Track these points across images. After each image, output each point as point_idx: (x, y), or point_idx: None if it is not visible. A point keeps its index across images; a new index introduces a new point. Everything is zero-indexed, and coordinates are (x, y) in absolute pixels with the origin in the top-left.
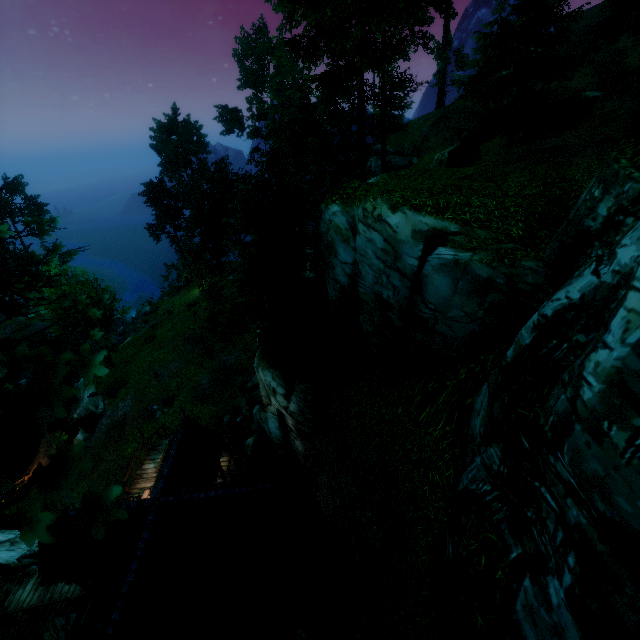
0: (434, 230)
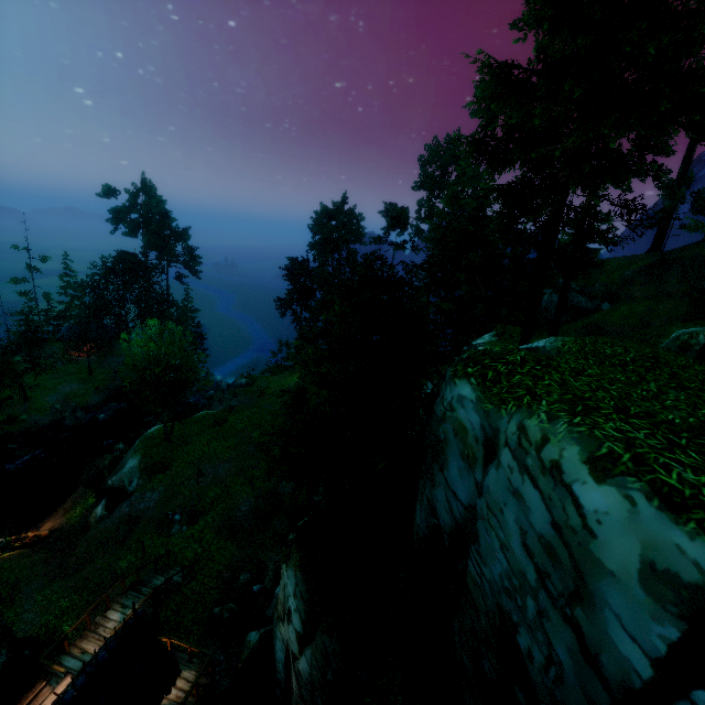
0: None
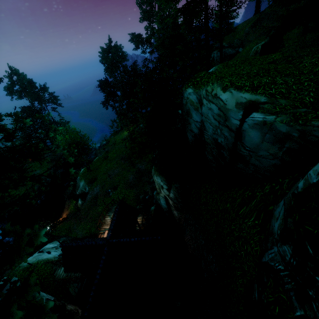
0: (250, 101)
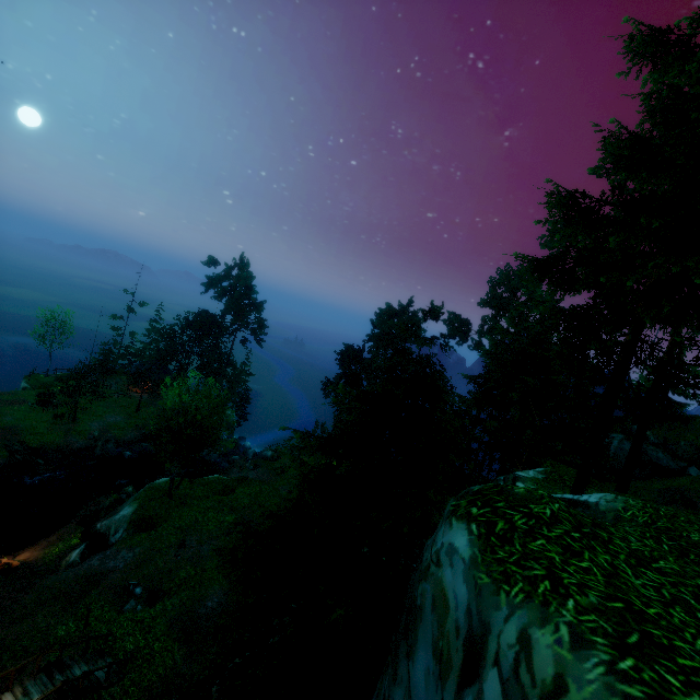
0: None
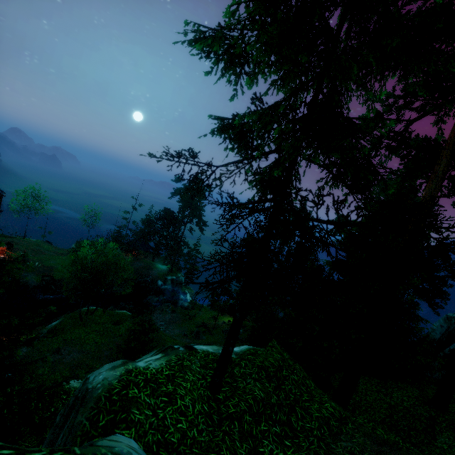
0: None
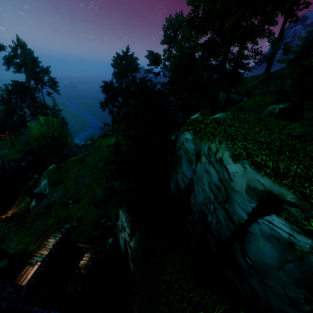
0: (270, 193)
